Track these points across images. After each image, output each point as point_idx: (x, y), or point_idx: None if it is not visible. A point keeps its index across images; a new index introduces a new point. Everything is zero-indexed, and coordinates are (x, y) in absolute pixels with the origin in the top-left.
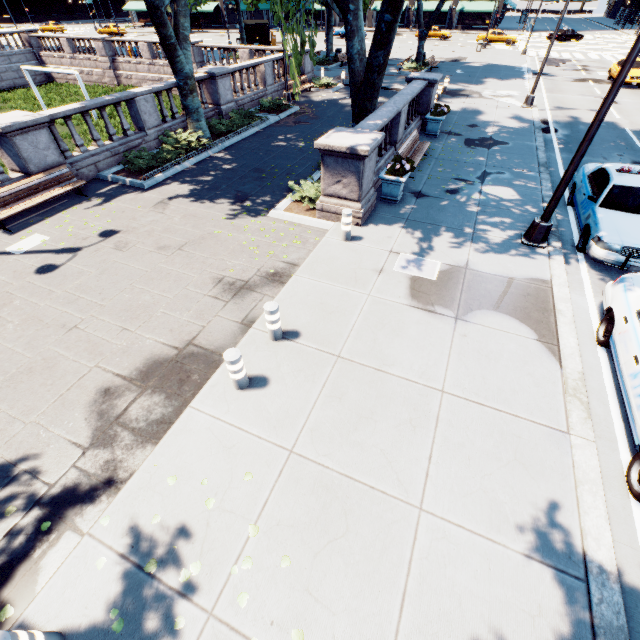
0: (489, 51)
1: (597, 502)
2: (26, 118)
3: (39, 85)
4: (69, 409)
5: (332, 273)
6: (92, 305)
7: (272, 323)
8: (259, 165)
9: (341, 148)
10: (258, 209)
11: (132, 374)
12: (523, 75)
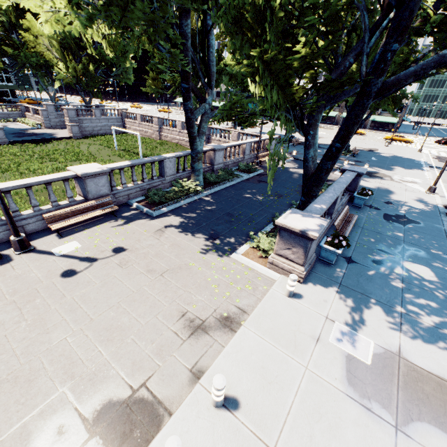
0: (394, 146)
1: None
2: (97, 169)
3: (118, 134)
4: (23, 443)
5: (275, 331)
6: (85, 317)
7: (217, 396)
8: (231, 210)
9: (295, 229)
10: (224, 248)
11: (87, 411)
12: (422, 167)
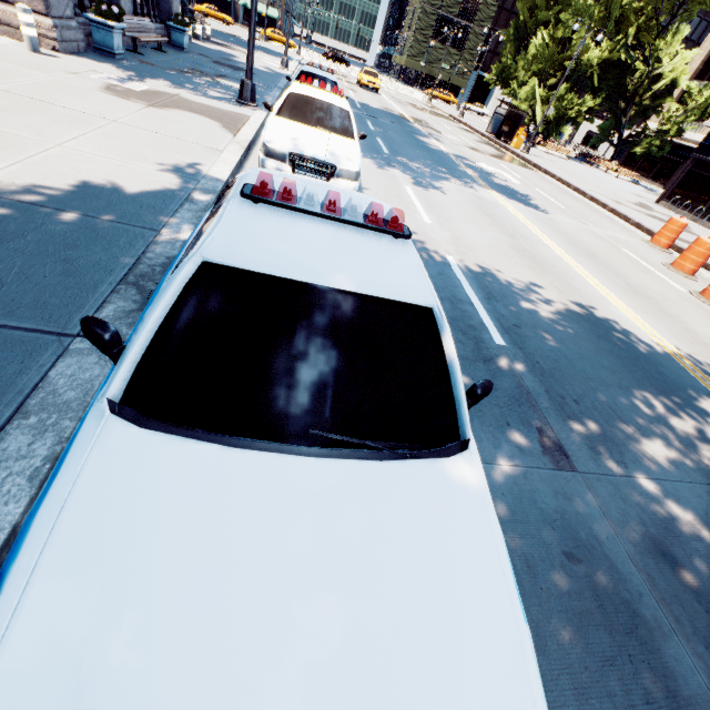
0: (269, 43)
1: (227, 166)
2: None
3: None
4: None
5: (3, 58)
6: None
7: None
8: None
9: None
10: None
11: None
12: (291, 60)
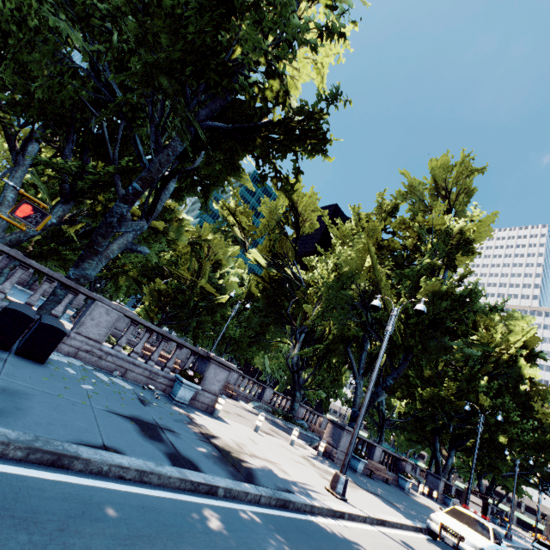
0: None
1: None
2: None
3: None
4: None
5: None
6: None
7: None
8: None
9: None
10: None
11: None
12: None
